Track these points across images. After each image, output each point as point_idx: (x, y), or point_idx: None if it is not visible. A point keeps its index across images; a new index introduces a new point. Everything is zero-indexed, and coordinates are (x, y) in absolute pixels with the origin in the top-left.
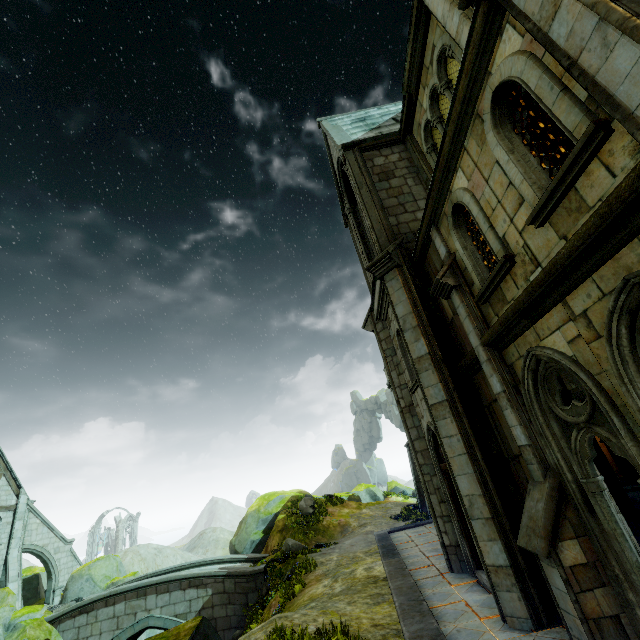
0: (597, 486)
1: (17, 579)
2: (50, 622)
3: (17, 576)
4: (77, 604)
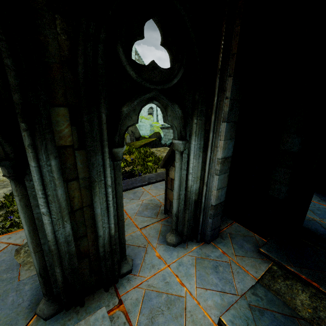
0: (174, 146)
1: (160, 114)
2: (160, 128)
3: (160, 113)
4: (165, 126)
